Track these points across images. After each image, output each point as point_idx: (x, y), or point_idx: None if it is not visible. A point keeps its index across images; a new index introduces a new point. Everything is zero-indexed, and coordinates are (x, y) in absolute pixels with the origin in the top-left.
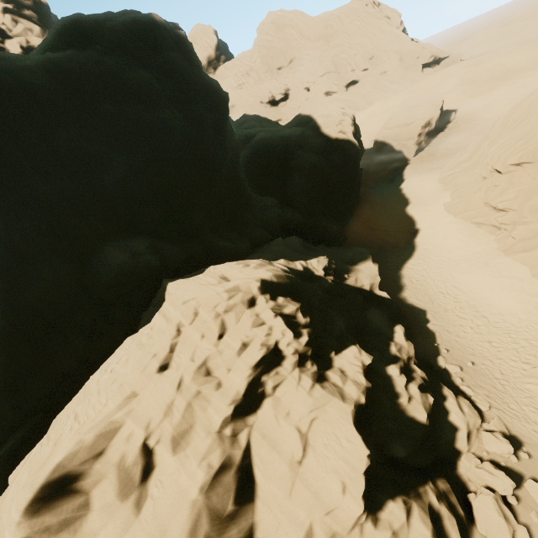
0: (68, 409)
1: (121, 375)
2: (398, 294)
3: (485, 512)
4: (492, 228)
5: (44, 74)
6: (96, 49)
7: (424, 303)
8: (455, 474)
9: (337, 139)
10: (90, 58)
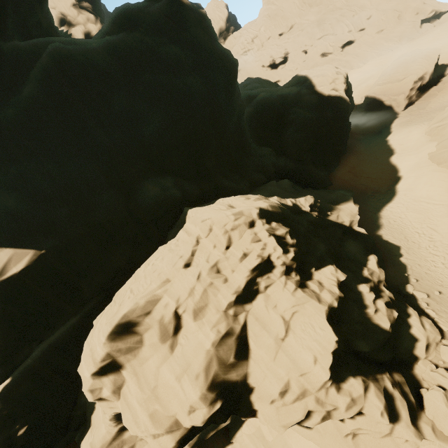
0: (125, 287)
1: (159, 267)
2: (375, 232)
3: (434, 402)
4: None
5: (105, 53)
6: (139, 31)
7: (399, 240)
8: (410, 373)
9: (329, 96)
10: (135, 38)
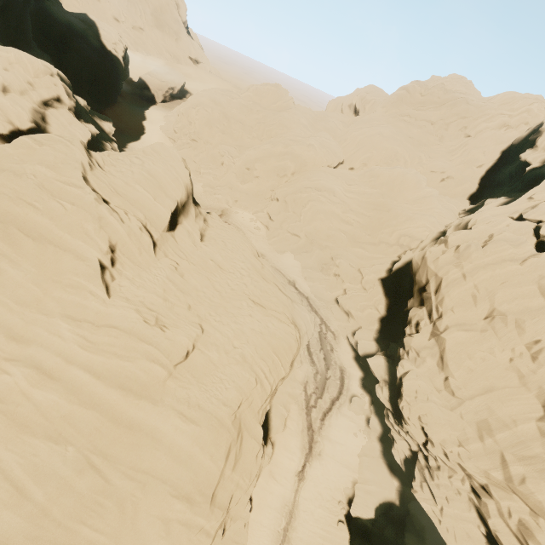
0: None
1: None
2: (122, 148)
3: None
4: (173, 141)
5: None
6: None
7: None
8: None
9: (111, 52)
10: None
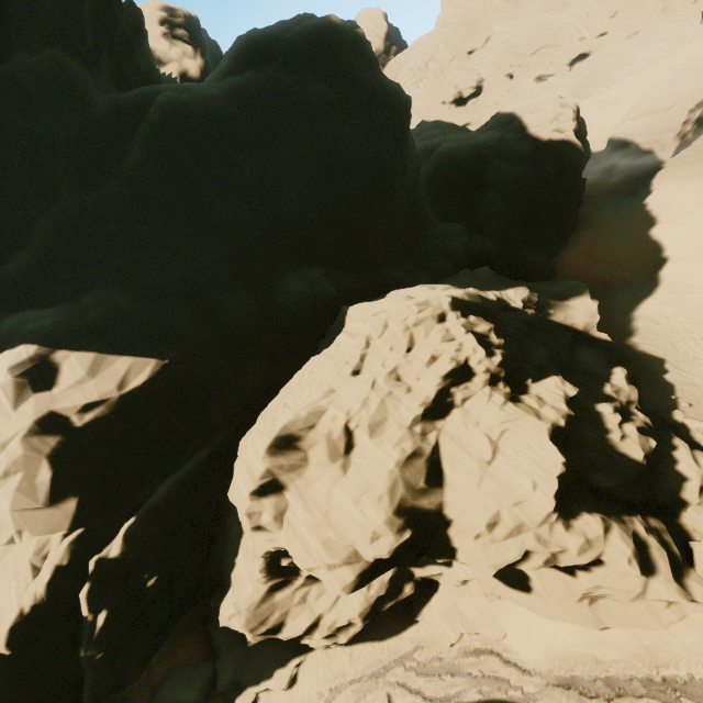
0: (274, 404)
1: (319, 376)
2: (624, 340)
3: None
4: None
5: (227, 101)
6: (272, 66)
7: (662, 350)
8: (675, 522)
9: (550, 141)
10: (268, 77)
